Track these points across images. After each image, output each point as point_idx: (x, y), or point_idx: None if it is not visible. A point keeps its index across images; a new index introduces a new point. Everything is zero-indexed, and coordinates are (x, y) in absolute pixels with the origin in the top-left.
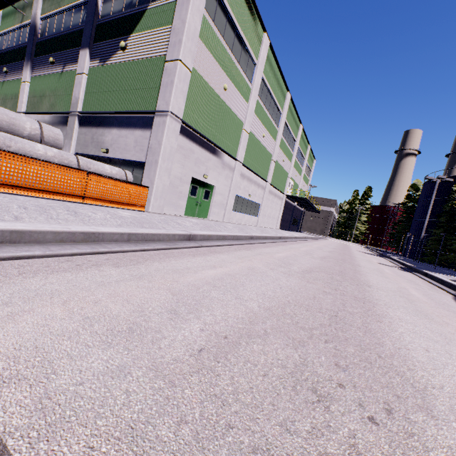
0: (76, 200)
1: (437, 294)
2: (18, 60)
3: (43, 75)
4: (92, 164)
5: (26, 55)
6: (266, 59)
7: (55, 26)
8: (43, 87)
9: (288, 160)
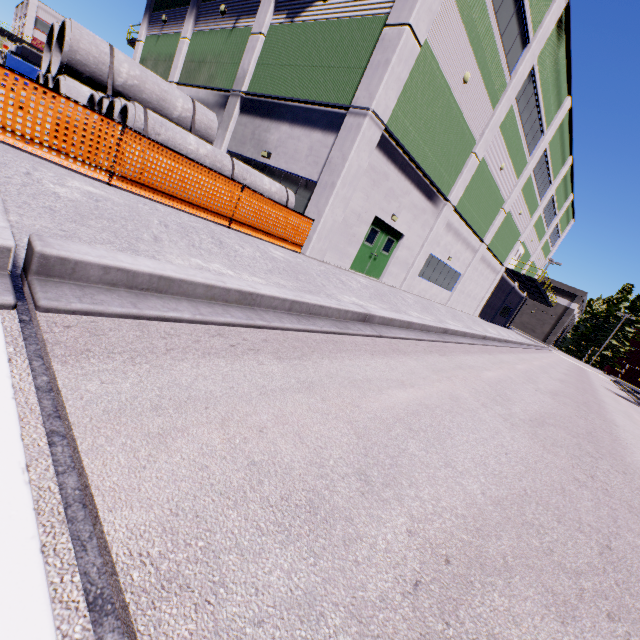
0: (221, 222)
1: None
2: (182, 6)
3: (208, 30)
4: (248, 174)
5: None
6: (551, 33)
7: None
8: (204, 48)
9: (527, 213)
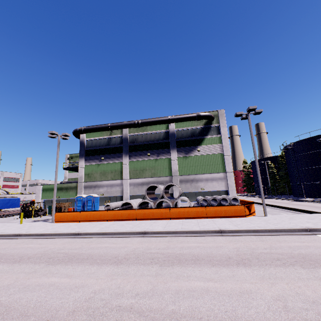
0: None
1: None
2: (113, 153)
3: (141, 160)
4: None
5: (123, 151)
6: None
7: (142, 139)
8: (142, 165)
9: None
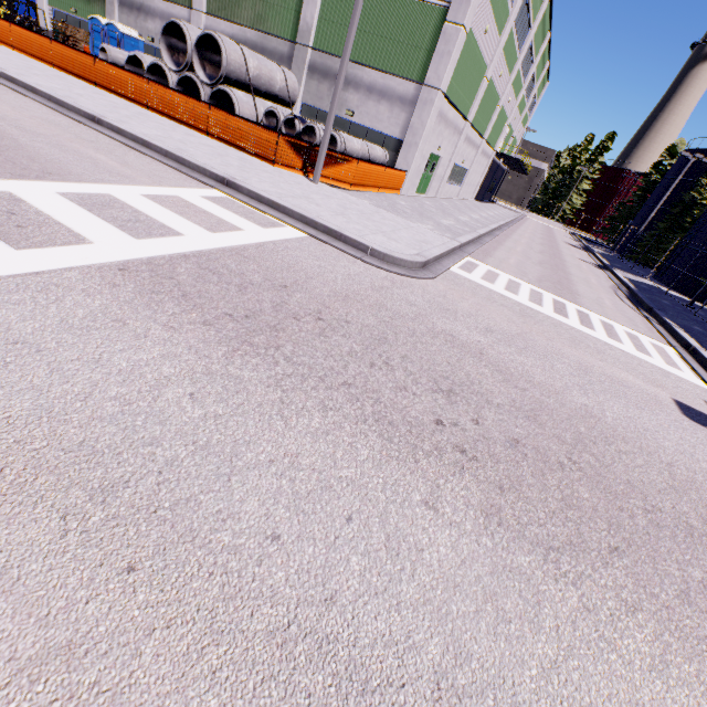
0: (376, 191)
1: (606, 284)
2: None
3: None
4: (373, 150)
5: None
6: None
7: None
8: None
9: (514, 98)
